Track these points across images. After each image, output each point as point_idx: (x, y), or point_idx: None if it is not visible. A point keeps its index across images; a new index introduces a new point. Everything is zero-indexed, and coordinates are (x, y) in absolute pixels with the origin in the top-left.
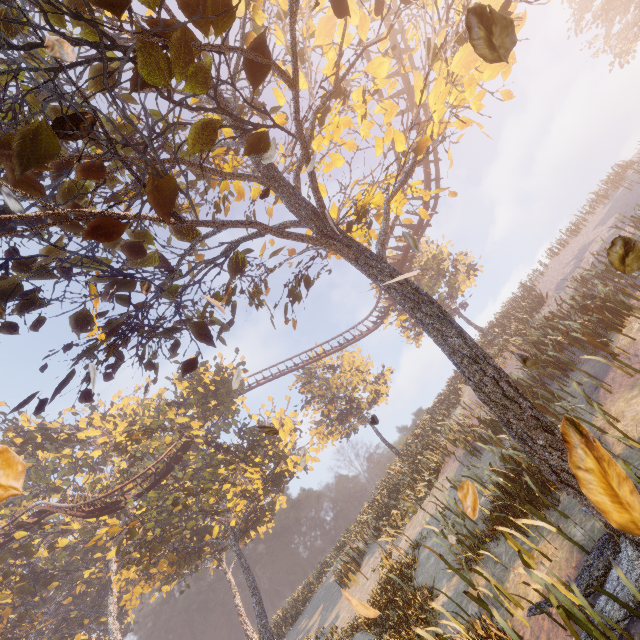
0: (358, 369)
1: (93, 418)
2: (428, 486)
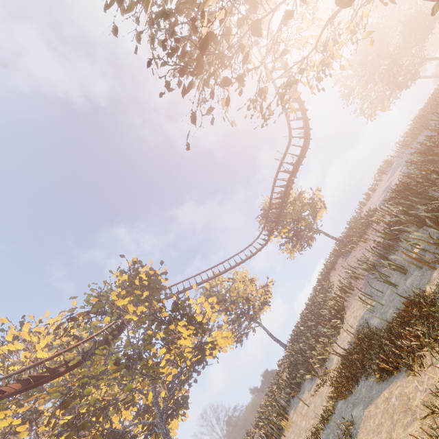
0: (250, 279)
1: (18, 335)
2: (340, 319)
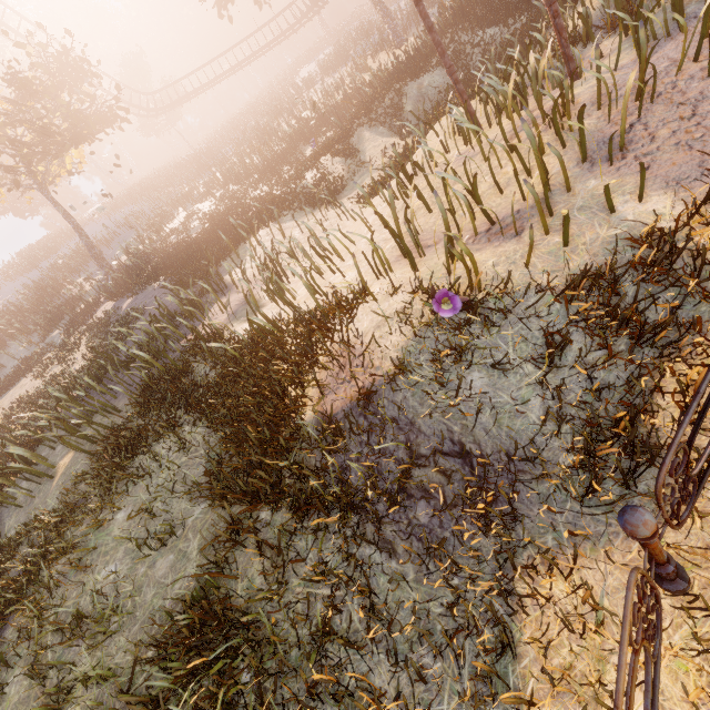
0: None
1: None
2: None
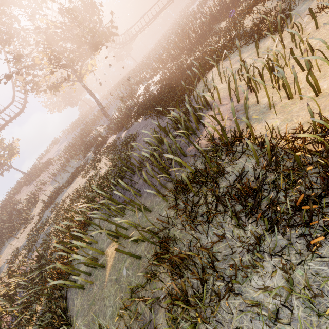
0: None
1: None
2: (36, 201)
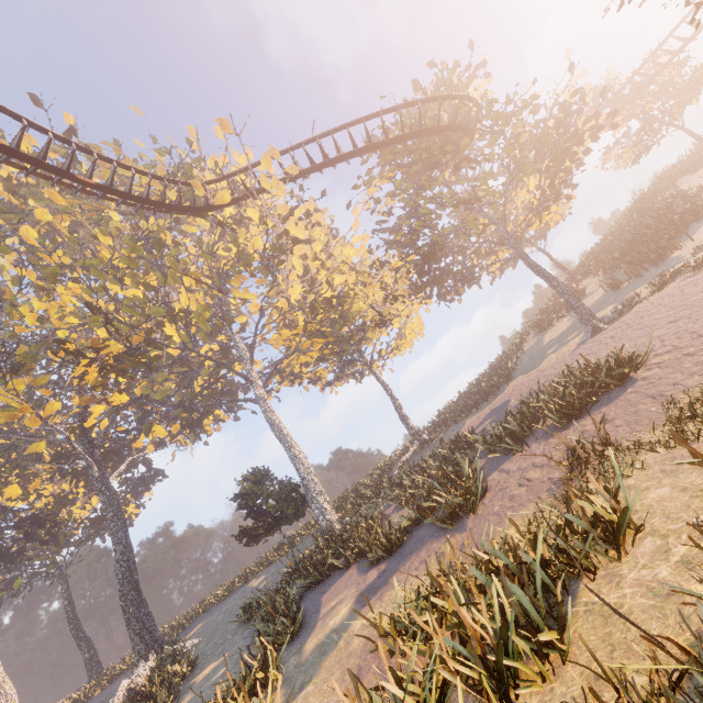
0: None
1: None
2: None
